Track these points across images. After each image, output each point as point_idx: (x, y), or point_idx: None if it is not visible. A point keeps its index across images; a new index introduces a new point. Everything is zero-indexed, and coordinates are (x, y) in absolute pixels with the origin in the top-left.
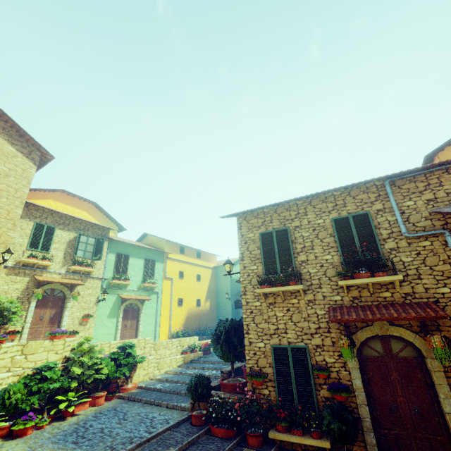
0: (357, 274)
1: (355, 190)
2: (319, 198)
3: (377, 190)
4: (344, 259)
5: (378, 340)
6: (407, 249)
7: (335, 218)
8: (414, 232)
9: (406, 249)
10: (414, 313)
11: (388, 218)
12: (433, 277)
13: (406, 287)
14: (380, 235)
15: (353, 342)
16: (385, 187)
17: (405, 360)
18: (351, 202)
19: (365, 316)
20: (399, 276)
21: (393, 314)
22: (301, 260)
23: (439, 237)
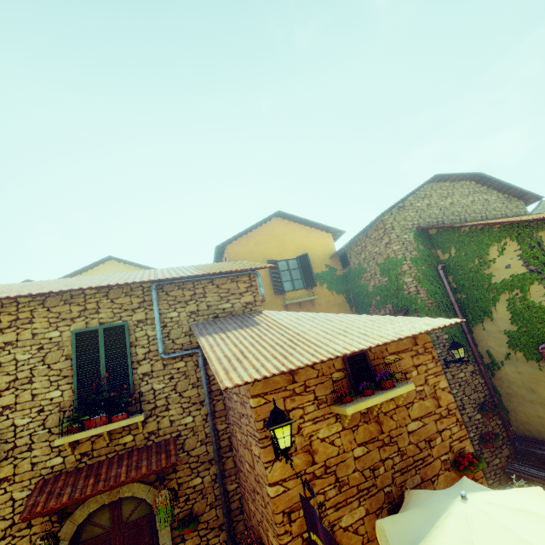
0: (90, 421)
1: (116, 290)
2: (61, 296)
3: (143, 294)
4: (80, 396)
5: (107, 508)
6: (162, 373)
7: (79, 330)
8: (172, 351)
9: (160, 372)
10: (146, 468)
11: (149, 332)
12: (180, 405)
13: (152, 424)
14: (135, 356)
15: (54, 543)
16: (152, 292)
17: (135, 524)
18: (107, 307)
19: (83, 490)
20: (140, 417)
21: (121, 476)
22: (3, 405)
23: (194, 356)
